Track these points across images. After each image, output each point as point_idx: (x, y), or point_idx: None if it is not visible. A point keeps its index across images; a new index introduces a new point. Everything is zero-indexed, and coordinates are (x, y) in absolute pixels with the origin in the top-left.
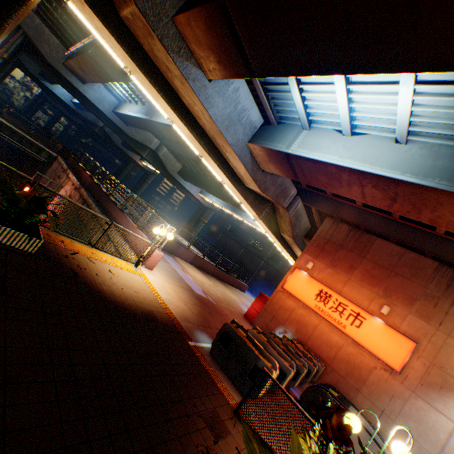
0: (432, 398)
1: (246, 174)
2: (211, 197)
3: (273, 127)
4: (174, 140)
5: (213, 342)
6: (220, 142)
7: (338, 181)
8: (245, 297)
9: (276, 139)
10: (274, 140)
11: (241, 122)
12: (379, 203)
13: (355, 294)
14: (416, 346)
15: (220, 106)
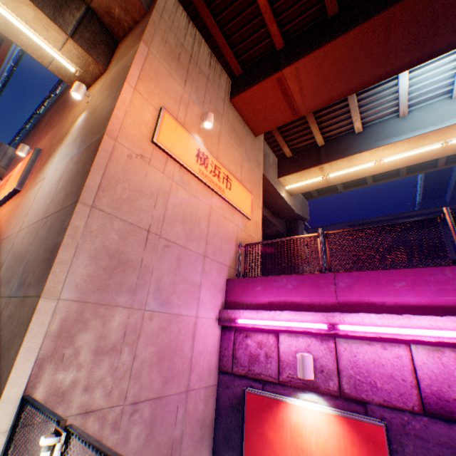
0: (38, 179)
1: None
2: None
3: None
4: None
5: None
6: None
7: None
8: None
9: None
10: None
11: None
12: None
13: None
14: (35, 151)
15: None
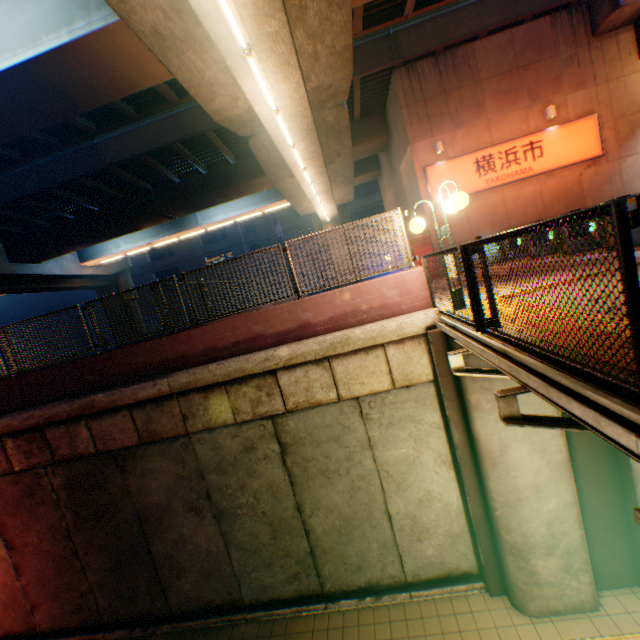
0: (633, 148)
1: (340, 35)
2: (115, 248)
3: None
4: (11, 138)
5: None
6: None
7: None
8: None
9: None
10: None
11: None
12: None
13: (508, 129)
14: (596, 119)
15: None
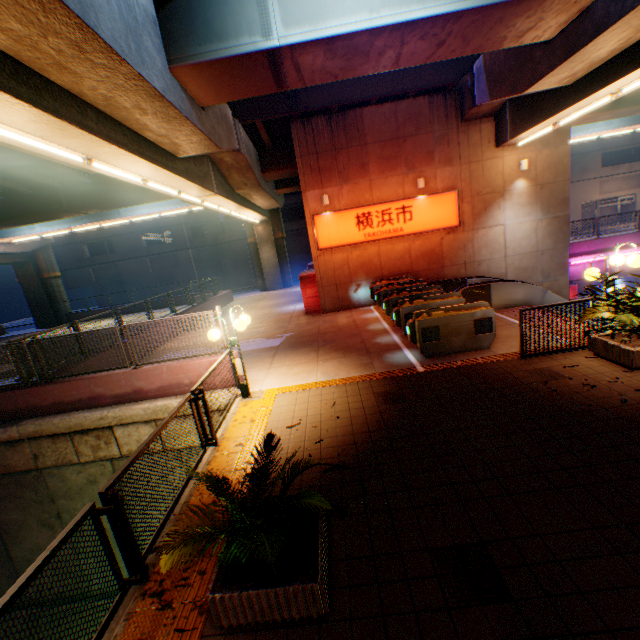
0: (485, 222)
1: (193, 135)
2: (29, 229)
3: (190, 1)
4: None
5: (421, 349)
6: (129, 102)
7: (364, 56)
8: (249, 303)
9: (226, 28)
10: (226, 33)
11: (139, 23)
12: (417, 60)
13: (387, 191)
14: (457, 194)
15: (102, 5)
